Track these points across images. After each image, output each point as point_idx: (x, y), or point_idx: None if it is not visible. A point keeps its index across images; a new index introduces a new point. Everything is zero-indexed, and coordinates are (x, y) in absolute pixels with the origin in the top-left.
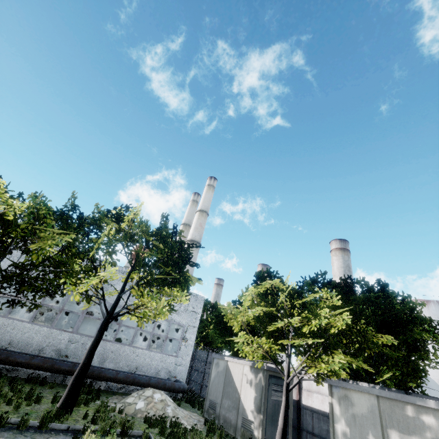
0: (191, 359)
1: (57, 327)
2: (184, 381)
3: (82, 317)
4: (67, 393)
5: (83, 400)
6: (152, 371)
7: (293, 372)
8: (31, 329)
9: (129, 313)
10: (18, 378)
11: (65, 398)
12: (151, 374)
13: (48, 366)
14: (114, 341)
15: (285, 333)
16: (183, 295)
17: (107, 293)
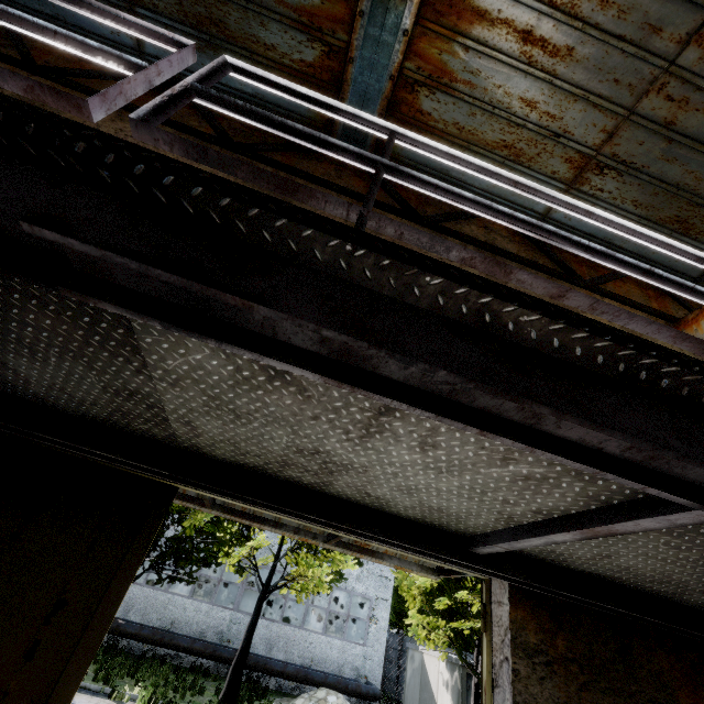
0: (386, 649)
1: (218, 603)
2: (379, 683)
3: (242, 589)
4: (228, 683)
5: (246, 696)
6: (333, 666)
7: (479, 668)
8: (191, 606)
9: (286, 586)
10: (182, 667)
11: (226, 690)
12: (331, 671)
13: (210, 652)
14: (283, 621)
15: (464, 612)
16: (348, 560)
17: (263, 559)
